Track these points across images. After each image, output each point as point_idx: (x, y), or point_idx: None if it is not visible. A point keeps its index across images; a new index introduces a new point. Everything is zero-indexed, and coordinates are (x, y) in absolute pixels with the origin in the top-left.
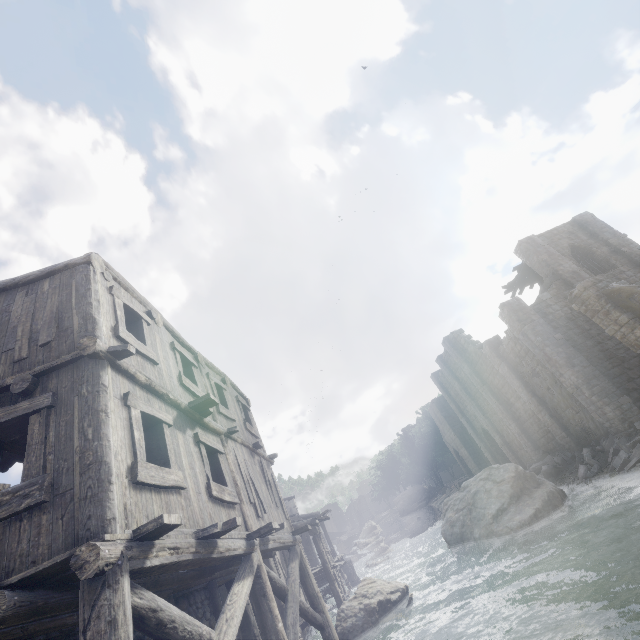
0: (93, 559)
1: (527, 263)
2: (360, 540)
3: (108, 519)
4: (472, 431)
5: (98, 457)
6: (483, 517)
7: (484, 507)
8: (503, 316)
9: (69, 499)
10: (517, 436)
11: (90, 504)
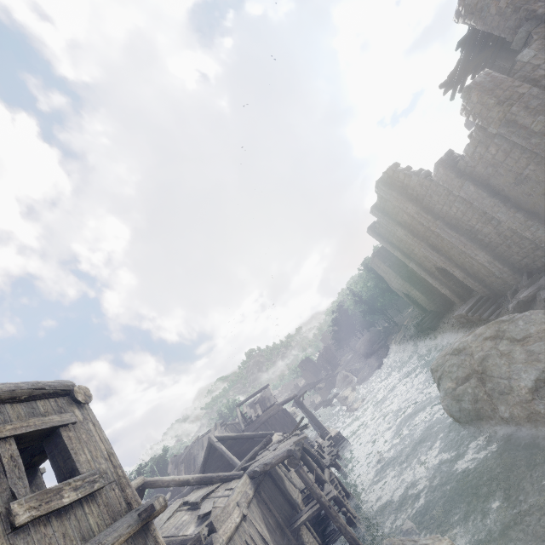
0: None
1: (478, 26)
2: (337, 389)
3: None
4: (424, 273)
5: None
6: (510, 391)
7: (507, 377)
8: (469, 109)
9: None
10: (487, 265)
11: None
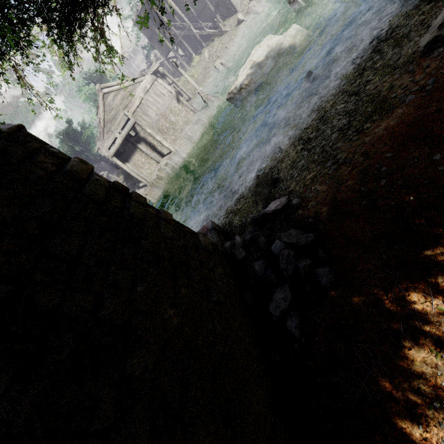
0: None
1: None
2: None
3: None
4: None
5: None
6: None
7: None
8: None
9: None
10: None
11: None
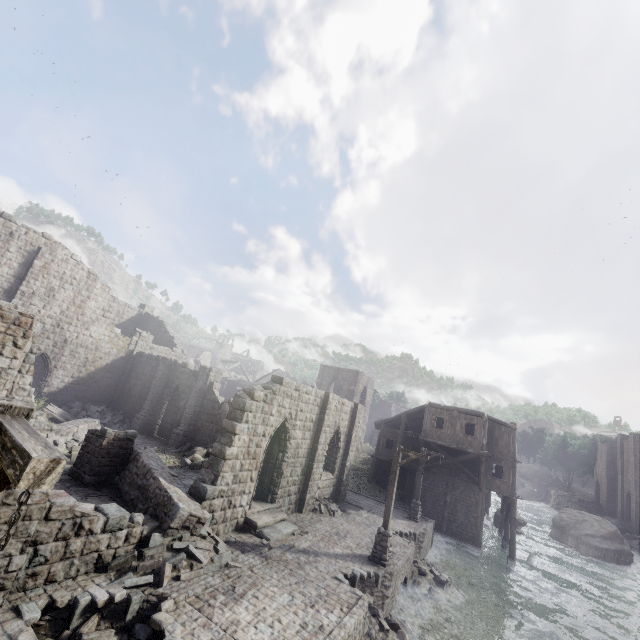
0: (515, 501)
1: None
2: None
3: (515, 495)
4: (620, 486)
5: (515, 484)
6: (580, 530)
7: (584, 528)
8: None
9: (509, 487)
10: None
11: (513, 491)
